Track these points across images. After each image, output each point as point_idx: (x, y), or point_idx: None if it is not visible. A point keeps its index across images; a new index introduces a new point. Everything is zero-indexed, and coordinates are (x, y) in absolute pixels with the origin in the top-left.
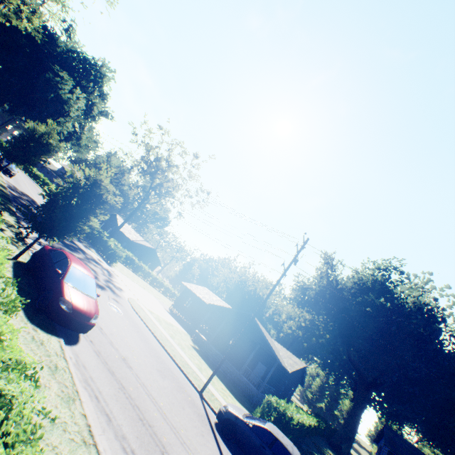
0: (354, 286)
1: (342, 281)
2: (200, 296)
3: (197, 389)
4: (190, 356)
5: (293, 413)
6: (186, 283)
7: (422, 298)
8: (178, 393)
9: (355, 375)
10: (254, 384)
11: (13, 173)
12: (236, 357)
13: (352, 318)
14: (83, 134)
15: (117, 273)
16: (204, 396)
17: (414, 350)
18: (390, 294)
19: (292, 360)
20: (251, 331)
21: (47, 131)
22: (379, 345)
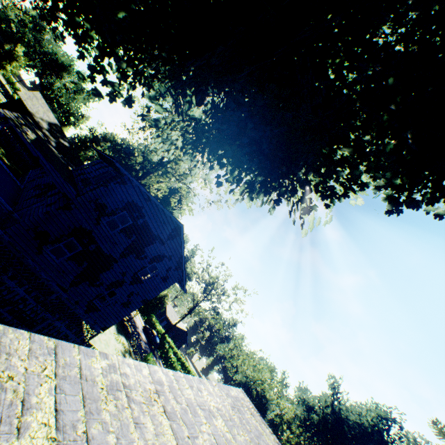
0: (355, 424)
1: (345, 410)
2: None
3: None
4: None
5: None
6: None
7: None
8: None
9: None
10: None
11: None
12: None
13: None
14: None
15: None
16: None
17: None
18: None
19: None
20: None
21: (164, 294)
22: None
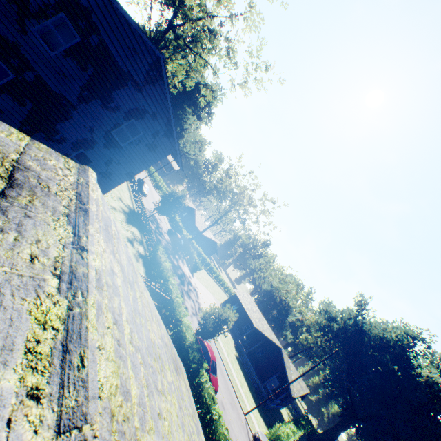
0: (377, 337)
1: (368, 324)
2: (244, 308)
3: (243, 412)
4: (236, 373)
5: (291, 438)
6: (236, 290)
7: (437, 378)
8: (238, 420)
9: (349, 400)
10: (268, 391)
11: (147, 195)
12: (260, 365)
13: (362, 364)
14: (187, 143)
15: (197, 283)
16: (246, 418)
17: (406, 416)
18: (408, 359)
19: (300, 384)
20: (277, 360)
21: (181, 195)
22: (377, 399)
